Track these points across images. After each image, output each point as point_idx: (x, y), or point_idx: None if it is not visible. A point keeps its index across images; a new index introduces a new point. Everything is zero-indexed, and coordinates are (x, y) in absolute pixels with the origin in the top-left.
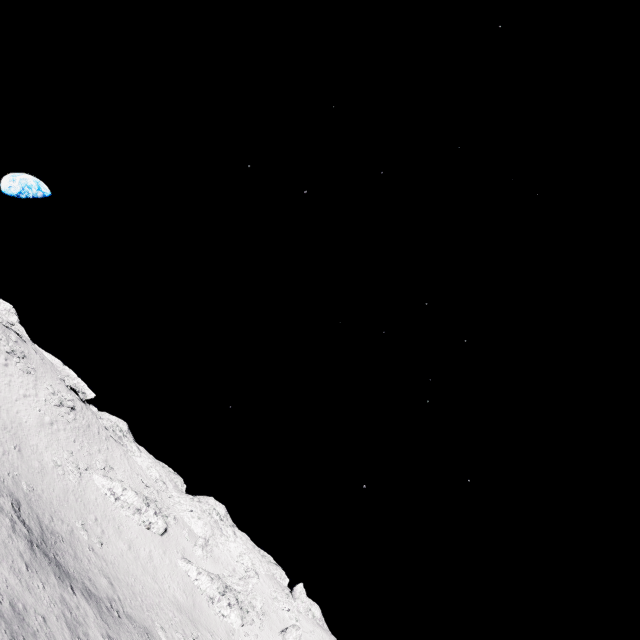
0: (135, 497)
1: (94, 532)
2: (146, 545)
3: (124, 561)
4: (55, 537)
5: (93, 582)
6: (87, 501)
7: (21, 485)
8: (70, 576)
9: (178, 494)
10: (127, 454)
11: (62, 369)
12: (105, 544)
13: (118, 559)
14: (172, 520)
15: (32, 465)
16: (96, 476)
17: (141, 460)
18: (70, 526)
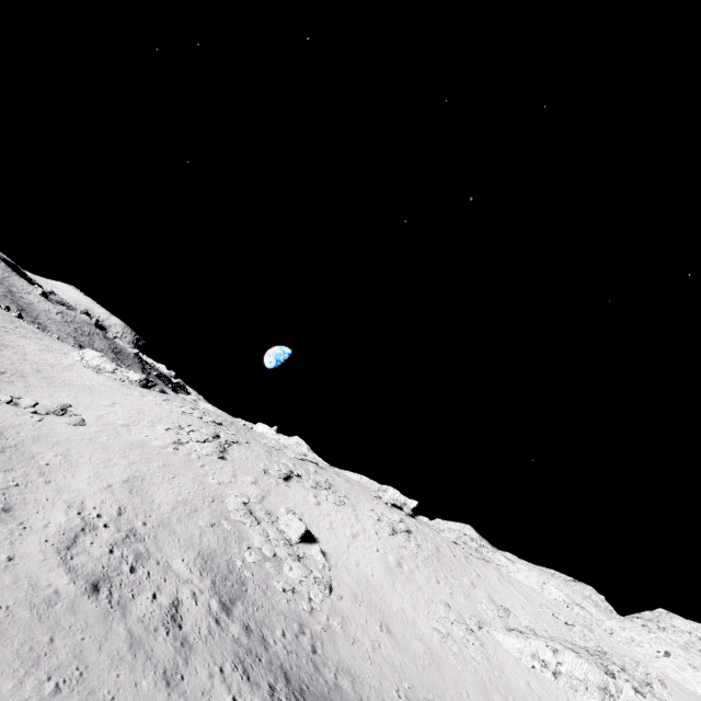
0: (581, 664)
1: None
2: None
3: None
4: None
5: None
6: (520, 696)
7: None
8: None
9: (616, 622)
10: (502, 573)
11: (370, 484)
12: None
13: None
14: (660, 688)
15: (415, 652)
16: (498, 635)
17: (523, 576)
18: None
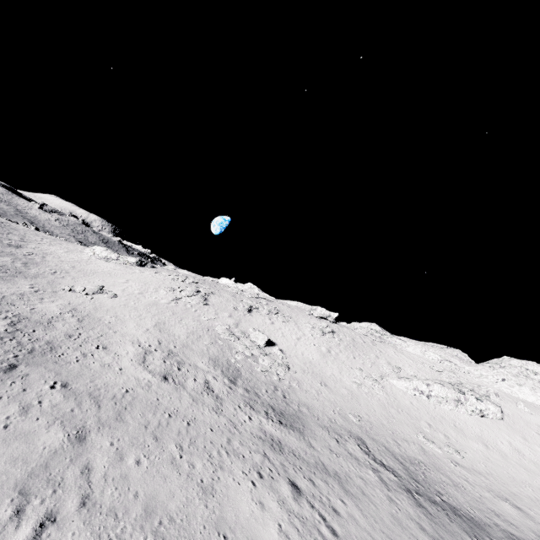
0: (444, 389)
1: (439, 440)
2: (498, 437)
3: (496, 466)
4: (417, 466)
5: (501, 516)
6: (406, 409)
7: (349, 418)
8: (477, 522)
9: (472, 367)
10: (397, 349)
11: (304, 307)
12: (460, 451)
13: (488, 465)
14: (494, 398)
15: (342, 394)
16: (393, 381)
17: (411, 349)
18: (416, 443)
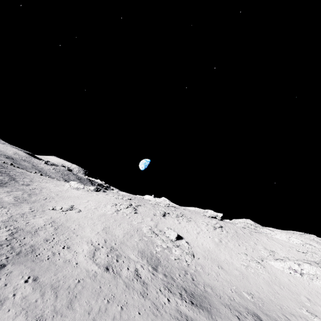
0: (312, 268)
1: (320, 313)
2: None
3: None
4: None
5: None
6: (286, 285)
7: (244, 296)
8: None
9: None
10: (268, 237)
11: (199, 210)
12: None
13: None
14: None
15: (235, 274)
16: (271, 262)
17: (279, 236)
18: (302, 317)
